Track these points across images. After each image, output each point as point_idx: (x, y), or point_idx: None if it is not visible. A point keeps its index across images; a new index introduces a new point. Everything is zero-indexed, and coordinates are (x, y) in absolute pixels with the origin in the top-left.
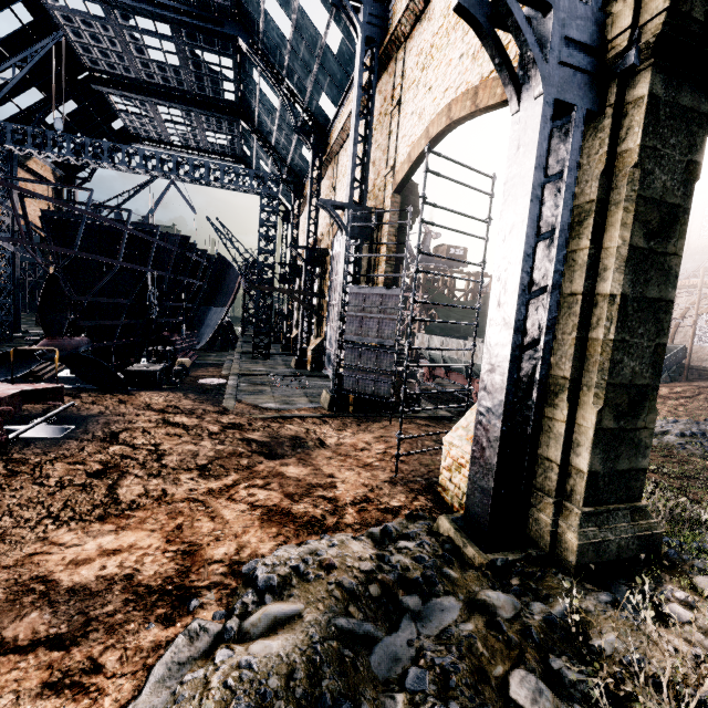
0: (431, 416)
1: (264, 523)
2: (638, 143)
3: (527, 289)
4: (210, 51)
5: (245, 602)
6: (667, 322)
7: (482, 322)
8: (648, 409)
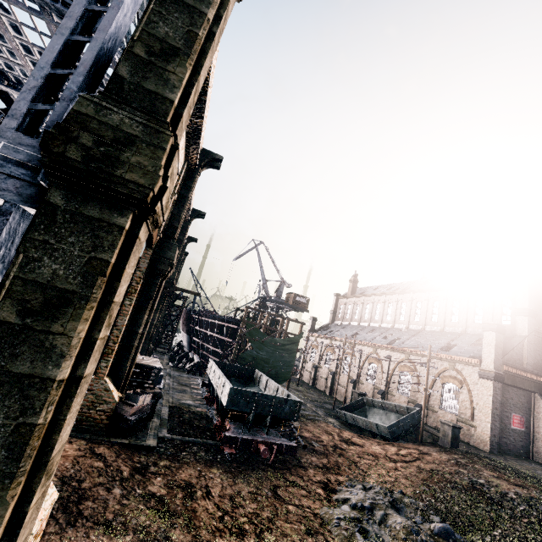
0: (132, 444)
1: None
2: (27, 235)
3: None
4: None
5: None
6: (42, 400)
7: (289, 358)
8: None
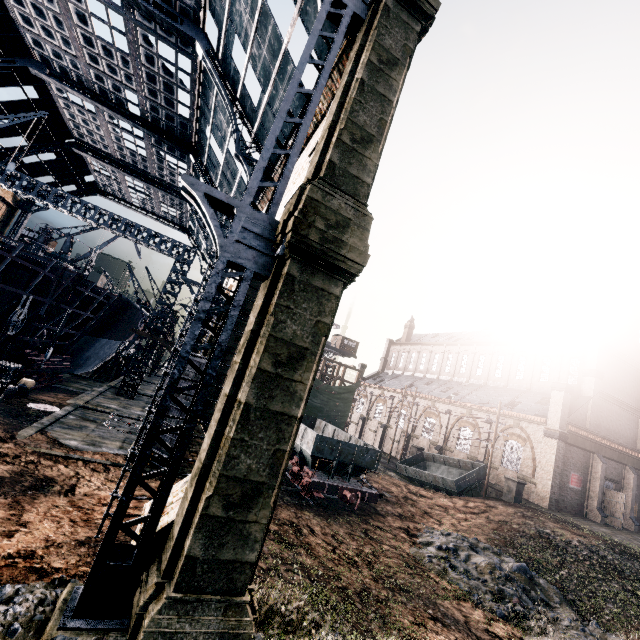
0: None
1: None
2: (275, 301)
3: (176, 382)
4: (171, 155)
5: None
6: (289, 433)
7: (344, 407)
8: (262, 505)
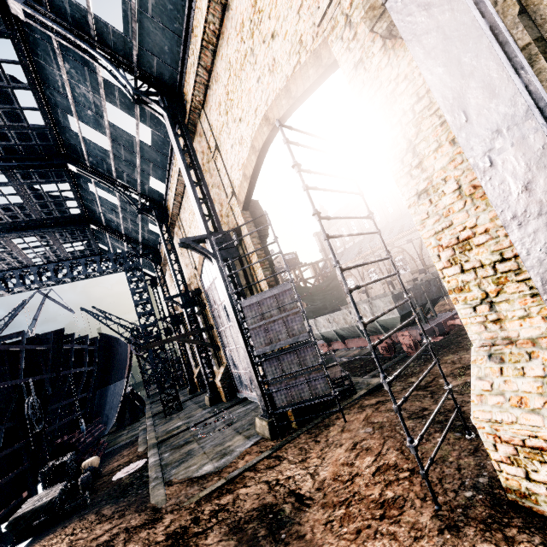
0: (370, 389)
1: None
2: None
3: None
4: (47, 182)
5: None
6: None
7: (339, 293)
8: None
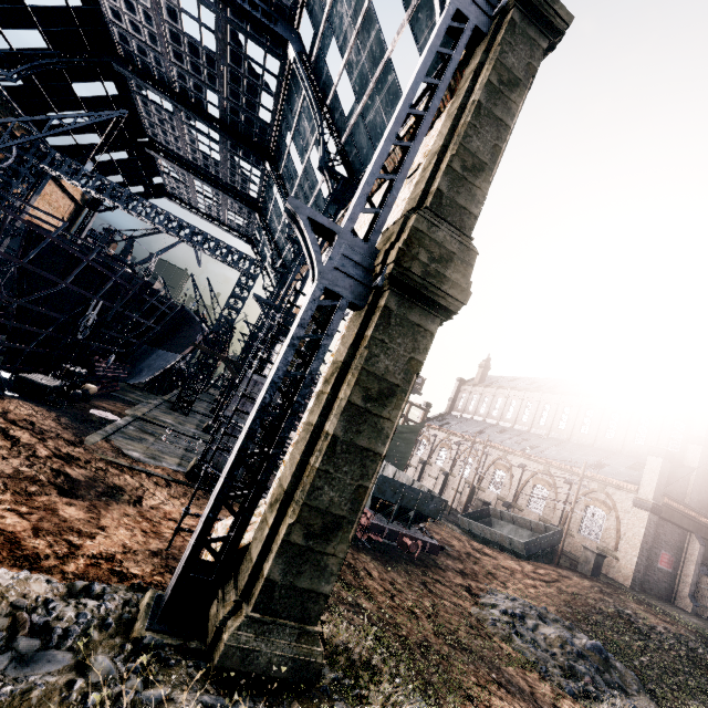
0: None
1: None
2: (371, 333)
3: (267, 407)
4: (246, 161)
5: None
6: (373, 470)
7: (406, 448)
8: (341, 539)
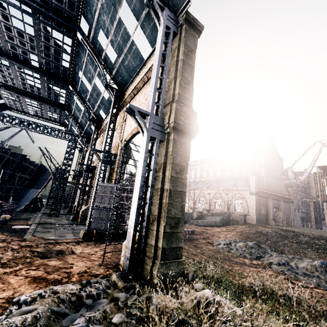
0: None
1: (31, 283)
2: (171, 149)
3: (142, 186)
4: (56, 86)
5: (11, 309)
6: (184, 198)
7: None
8: (181, 226)
